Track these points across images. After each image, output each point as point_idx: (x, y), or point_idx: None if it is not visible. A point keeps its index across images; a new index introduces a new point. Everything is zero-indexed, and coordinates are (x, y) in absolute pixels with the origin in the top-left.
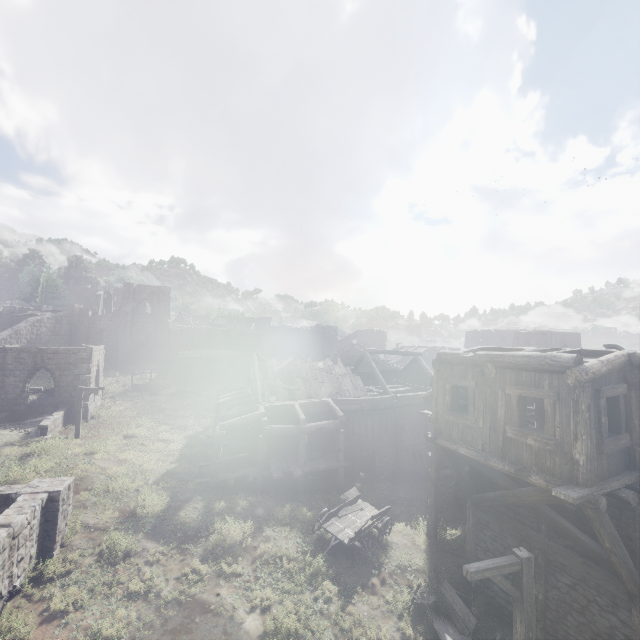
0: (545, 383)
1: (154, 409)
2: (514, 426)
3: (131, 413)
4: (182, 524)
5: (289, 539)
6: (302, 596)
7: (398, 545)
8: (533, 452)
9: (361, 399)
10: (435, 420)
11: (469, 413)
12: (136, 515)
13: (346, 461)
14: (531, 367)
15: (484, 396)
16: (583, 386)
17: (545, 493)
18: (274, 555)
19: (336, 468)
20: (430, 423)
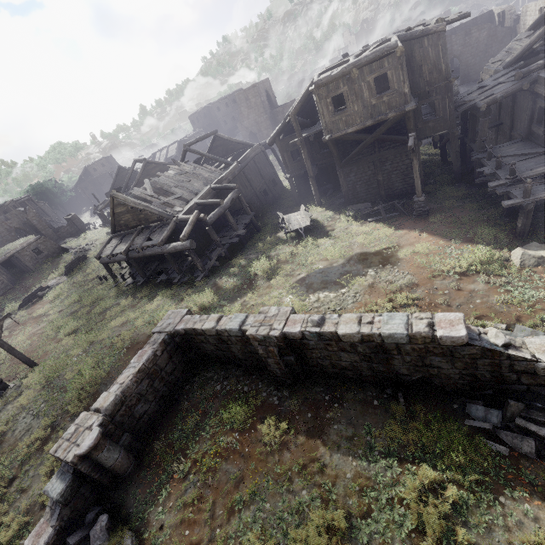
0: (386, 63)
1: (32, 323)
2: (375, 97)
3: (21, 338)
4: (235, 287)
5: (284, 248)
6: (320, 248)
7: (316, 217)
8: (386, 104)
9: (225, 175)
10: (326, 127)
11: (347, 107)
12: (206, 309)
13: (252, 212)
14: (378, 58)
15: (354, 91)
16: (403, 55)
17: (390, 122)
18: (289, 254)
19: (251, 219)
20: (261, 169)
